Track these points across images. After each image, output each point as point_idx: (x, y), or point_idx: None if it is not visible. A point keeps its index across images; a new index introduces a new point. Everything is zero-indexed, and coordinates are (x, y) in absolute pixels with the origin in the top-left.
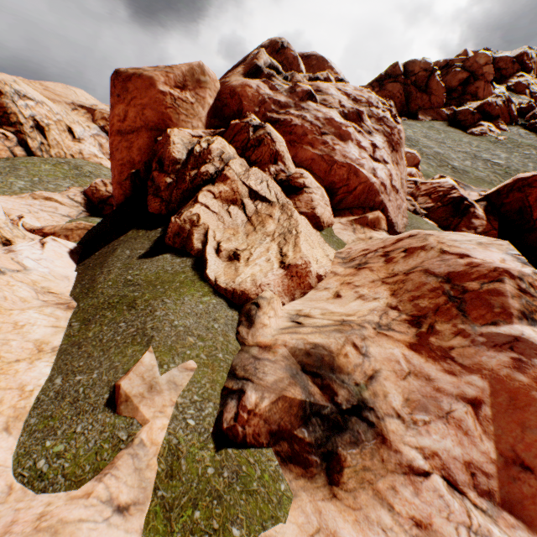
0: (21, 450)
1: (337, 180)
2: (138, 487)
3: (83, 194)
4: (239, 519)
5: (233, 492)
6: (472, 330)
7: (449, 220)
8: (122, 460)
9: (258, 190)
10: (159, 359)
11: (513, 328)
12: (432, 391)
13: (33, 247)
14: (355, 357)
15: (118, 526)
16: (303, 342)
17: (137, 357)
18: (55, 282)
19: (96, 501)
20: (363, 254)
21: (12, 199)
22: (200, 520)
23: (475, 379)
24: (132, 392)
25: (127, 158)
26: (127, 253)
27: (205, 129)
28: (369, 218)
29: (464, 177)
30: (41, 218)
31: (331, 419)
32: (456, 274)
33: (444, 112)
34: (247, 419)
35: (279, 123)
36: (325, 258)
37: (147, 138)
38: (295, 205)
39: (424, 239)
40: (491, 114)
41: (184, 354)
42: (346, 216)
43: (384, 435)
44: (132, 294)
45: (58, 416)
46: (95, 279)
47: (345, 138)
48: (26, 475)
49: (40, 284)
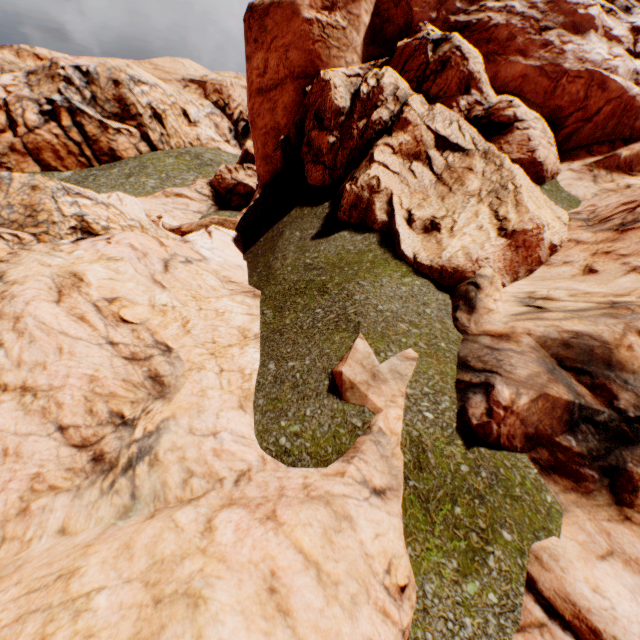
0: (259, 427)
1: (565, 104)
2: (388, 474)
3: (209, 186)
4: (507, 523)
5: (495, 494)
6: None
7: None
8: (365, 445)
9: (448, 135)
10: (372, 347)
11: None
12: None
13: (203, 237)
14: None
15: (379, 507)
16: (555, 330)
17: (347, 344)
18: (232, 271)
19: (352, 481)
20: (626, 209)
21: (148, 200)
22: (463, 517)
23: None
24: (355, 379)
25: (271, 123)
26: (298, 235)
27: (361, 64)
28: (622, 157)
29: None
30: (176, 217)
31: (610, 428)
32: None
33: None
34: (502, 416)
35: (469, 29)
36: (556, 222)
37: (292, 92)
38: (501, 150)
39: None
40: None
41: (399, 342)
42: (581, 159)
43: None
44: (318, 279)
45: (283, 399)
46: (270, 266)
47: (583, 27)
48: (272, 449)
49: (221, 273)
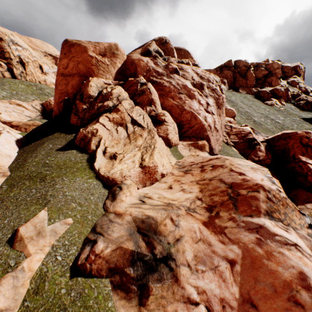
0: None
1: (184, 120)
2: (11, 299)
3: (41, 105)
4: None
5: (75, 306)
6: (239, 218)
7: (245, 150)
8: (6, 279)
9: (137, 119)
10: (49, 215)
11: (260, 220)
12: (210, 252)
13: None
14: (170, 226)
15: None
16: (141, 214)
17: (36, 213)
18: (1, 158)
19: None
20: (190, 165)
21: None
22: None
23: (235, 248)
24: (25, 235)
25: (65, 89)
26: (50, 146)
27: (113, 80)
28: (199, 144)
29: (259, 127)
30: (12, 116)
31: (148, 263)
32: (235, 184)
33: (253, 90)
34: (94, 259)
35: (156, 83)
36: (168, 164)
37: (78, 80)
38: (158, 131)
39: (223, 161)
40: (277, 95)
41: (66, 214)
42: (187, 141)
43: (177, 277)
44: (45, 172)
45: None
46: (26, 160)
47: (192, 97)
48: None
49: None
